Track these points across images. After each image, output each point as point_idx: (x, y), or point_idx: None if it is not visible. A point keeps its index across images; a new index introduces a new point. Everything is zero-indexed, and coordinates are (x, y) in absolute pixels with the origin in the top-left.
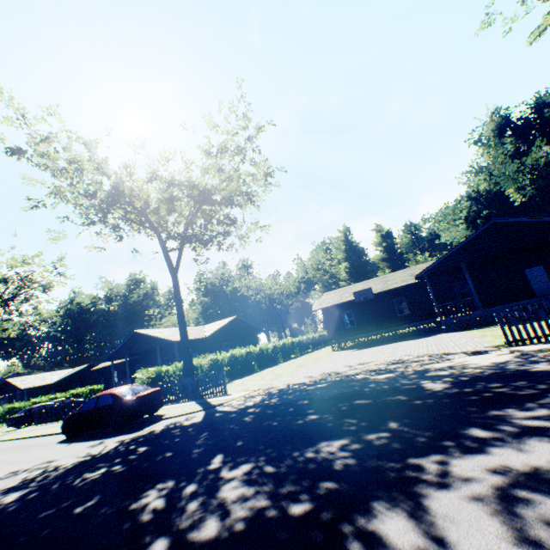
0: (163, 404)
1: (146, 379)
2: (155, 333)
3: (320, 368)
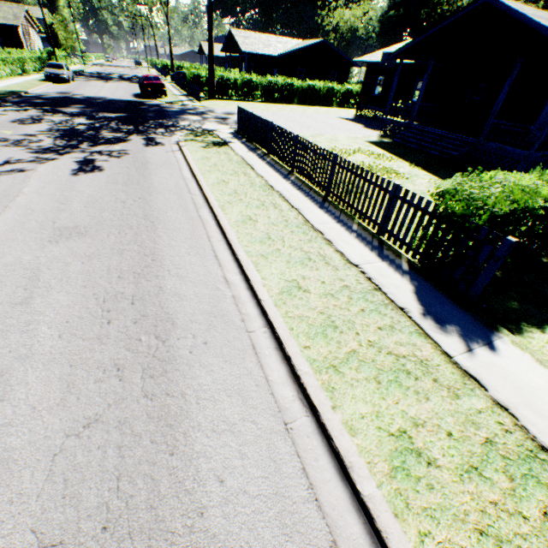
0: (166, 94)
1: (189, 77)
2: (242, 37)
3: (260, 113)
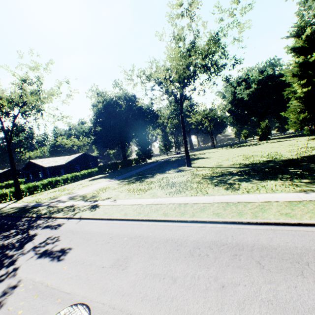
0: None
1: None
2: None
3: None
